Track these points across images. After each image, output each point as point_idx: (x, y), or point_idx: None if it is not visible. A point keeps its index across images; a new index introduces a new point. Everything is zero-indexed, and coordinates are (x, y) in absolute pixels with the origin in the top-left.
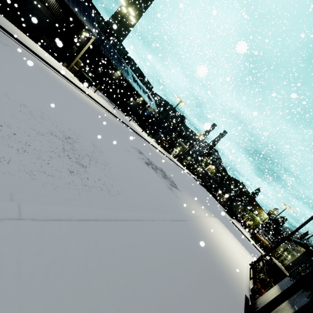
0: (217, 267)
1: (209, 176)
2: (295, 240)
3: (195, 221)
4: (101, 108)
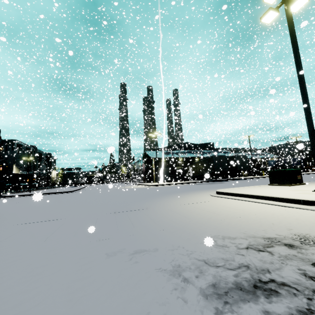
0: None
1: None
2: None
3: None
4: None
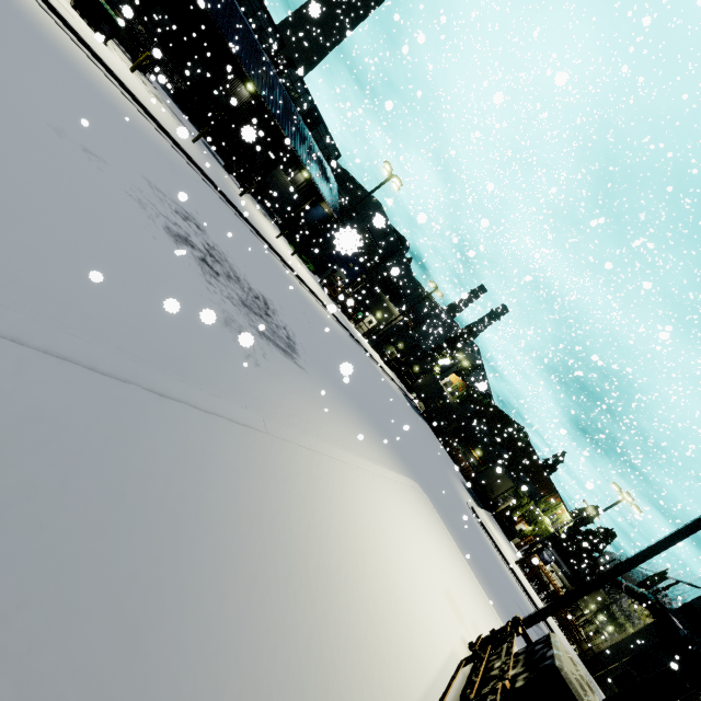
0: (111, 670)
1: (442, 396)
2: (632, 589)
3: (247, 429)
4: (118, 91)
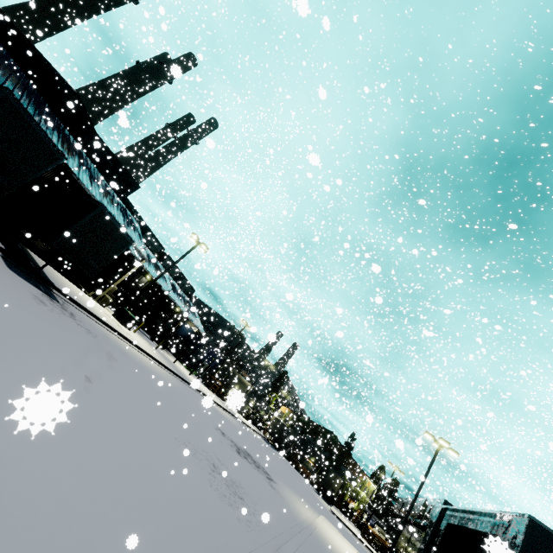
0: None
1: (286, 431)
2: (415, 522)
3: (315, 530)
4: (157, 365)
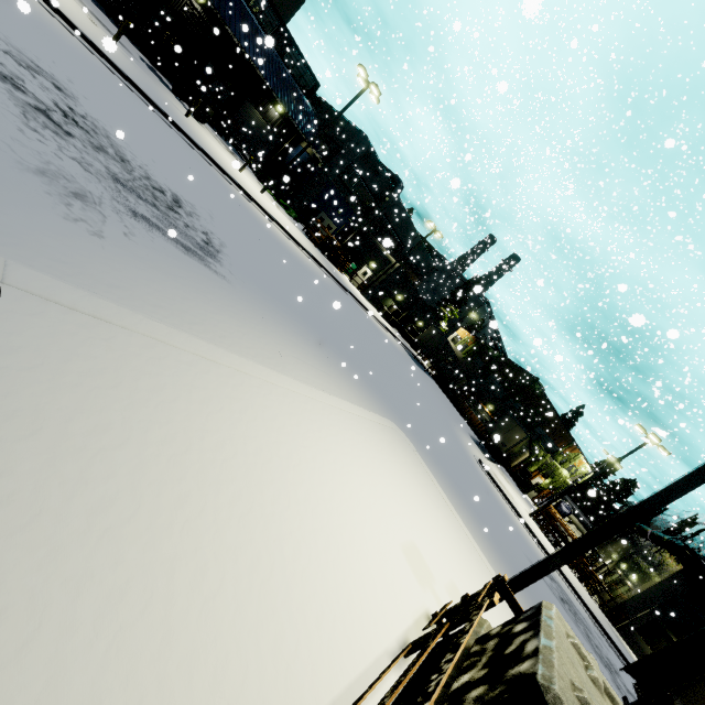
0: None
1: (447, 349)
2: (658, 536)
3: None
4: None
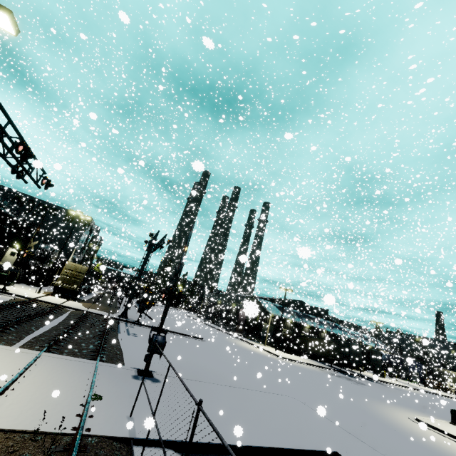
0: None
1: None
2: None
3: None
4: (412, 390)
